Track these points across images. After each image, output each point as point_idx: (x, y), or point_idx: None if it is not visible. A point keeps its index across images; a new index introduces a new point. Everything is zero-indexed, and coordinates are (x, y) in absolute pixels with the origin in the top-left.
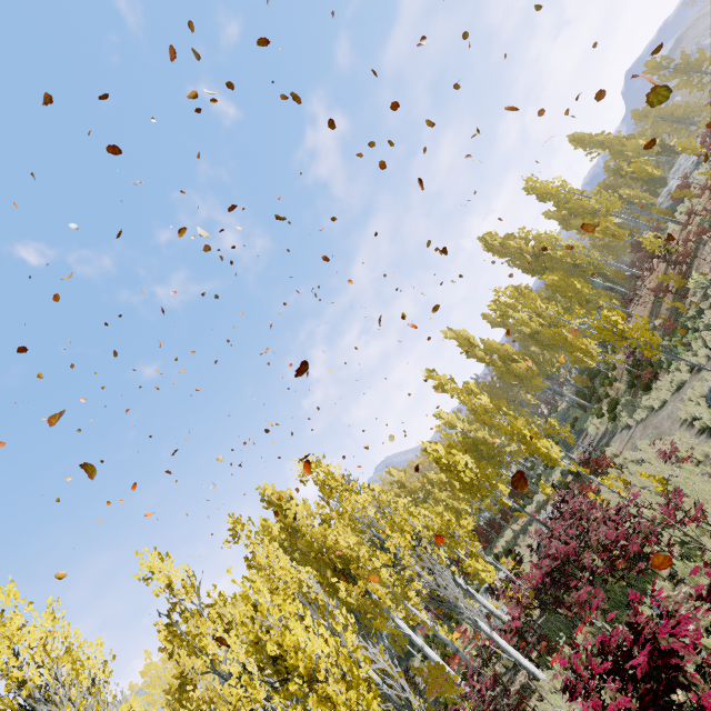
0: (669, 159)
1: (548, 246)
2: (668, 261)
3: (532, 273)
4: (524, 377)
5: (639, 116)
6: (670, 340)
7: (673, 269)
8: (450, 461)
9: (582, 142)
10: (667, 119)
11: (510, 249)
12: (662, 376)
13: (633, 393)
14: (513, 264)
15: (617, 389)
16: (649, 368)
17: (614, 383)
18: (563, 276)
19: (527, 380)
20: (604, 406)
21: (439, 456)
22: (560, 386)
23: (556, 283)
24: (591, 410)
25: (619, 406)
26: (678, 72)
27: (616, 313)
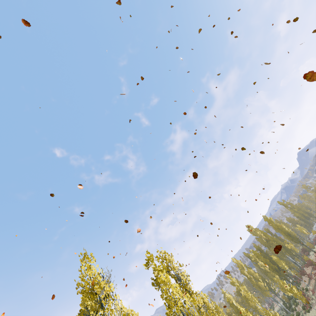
0: (313, 220)
1: (271, 240)
2: (311, 267)
3: (265, 245)
4: (263, 289)
5: (302, 197)
6: (314, 296)
7: (313, 270)
8: (247, 315)
9: (282, 204)
10: (312, 201)
11: (257, 234)
12: (313, 308)
13: (304, 312)
14: (258, 240)
15: (299, 308)
16: (307, 304)
17: (298, 305)
18: (278, 258)
19: (263, 291)
20: (295, 313)
21: (244, 312)
22: (274, 296)
23: (275, 260)
24: (290, 314)
25: (300, 315)
26: (313, 191)
27: (294, 286)
